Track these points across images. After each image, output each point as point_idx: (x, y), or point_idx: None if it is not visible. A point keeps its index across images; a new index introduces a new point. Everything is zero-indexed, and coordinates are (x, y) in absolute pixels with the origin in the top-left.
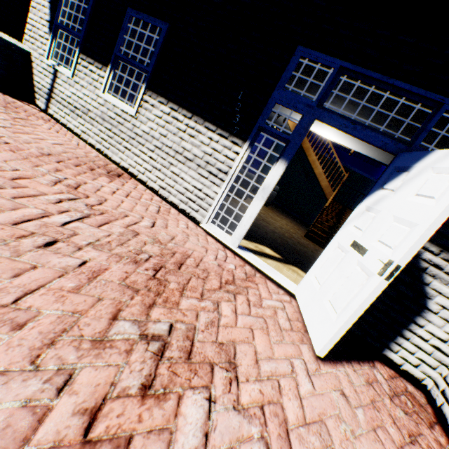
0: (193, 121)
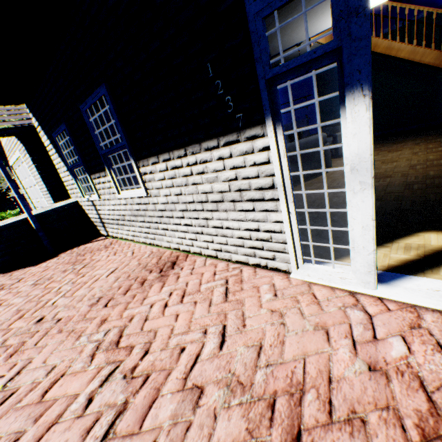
0: (189, 155)
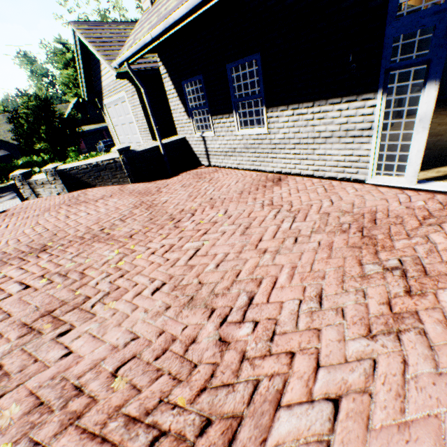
0: (315, 107)
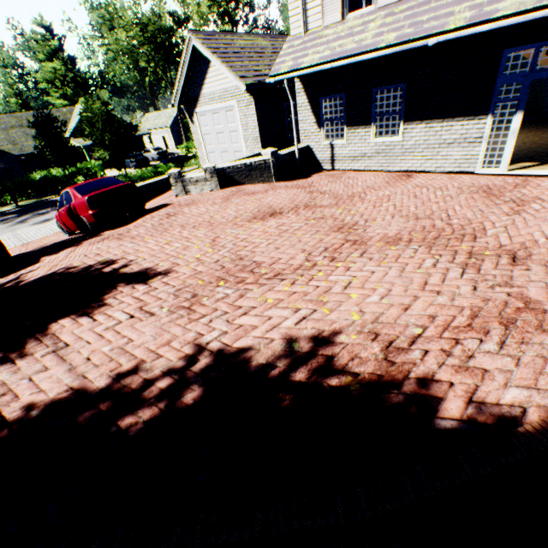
0: (444, 123)
